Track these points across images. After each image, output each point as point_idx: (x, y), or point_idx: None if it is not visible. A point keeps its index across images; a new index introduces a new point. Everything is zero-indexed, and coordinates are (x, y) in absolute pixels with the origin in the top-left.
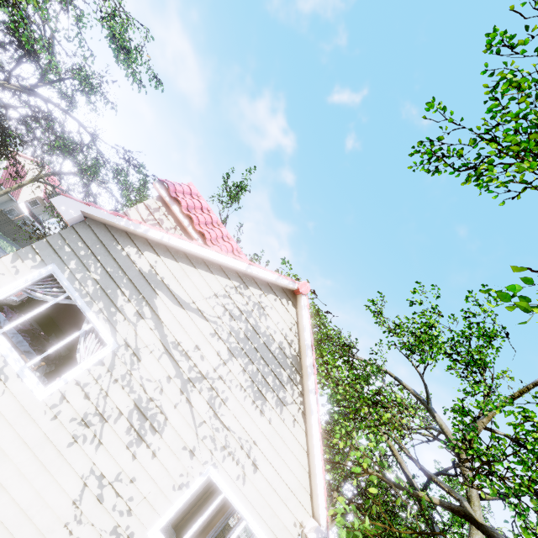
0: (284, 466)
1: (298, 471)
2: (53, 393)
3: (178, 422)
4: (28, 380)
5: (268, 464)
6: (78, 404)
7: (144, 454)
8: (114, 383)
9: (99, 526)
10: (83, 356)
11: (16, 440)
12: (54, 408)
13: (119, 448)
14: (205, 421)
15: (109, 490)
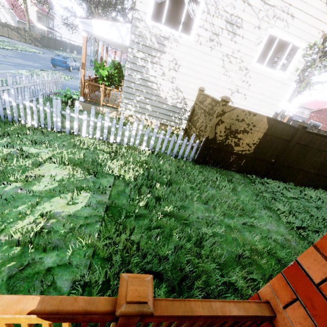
0: (310, 8)
1: (319, 6)
2: (194, 36)
3: (247, 18)
4: (183, 37)
5: (300, 12)
6: (205, 35)
7: (238, 39)
8: (213, 18)
9: (234, 70)
10: (193, 15)
11: (194, 58)
12: (198, 41)
13: (228, 42)
14: (260, 10)
15: (232, 58)
